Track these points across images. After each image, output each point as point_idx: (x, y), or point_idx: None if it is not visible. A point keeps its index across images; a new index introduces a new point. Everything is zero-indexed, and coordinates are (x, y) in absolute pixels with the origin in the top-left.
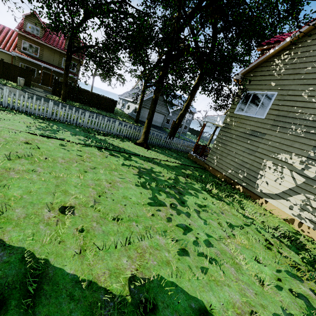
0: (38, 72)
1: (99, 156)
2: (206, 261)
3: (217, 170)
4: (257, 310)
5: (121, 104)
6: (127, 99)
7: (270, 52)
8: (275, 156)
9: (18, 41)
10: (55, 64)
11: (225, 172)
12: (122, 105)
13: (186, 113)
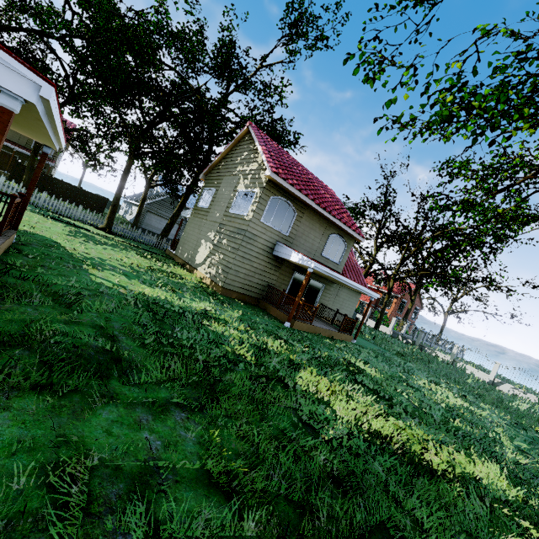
0: None
1: (41, 217)
2: (79, 244)
3: (180, 257)
4: (90, 254)
5: (124, 209)
6: (131, 201)
7: (216, 159)
8: (207, 235)
9: None
10: (21, 143)
11: (183, 257)
12: (126, 211)
13: None
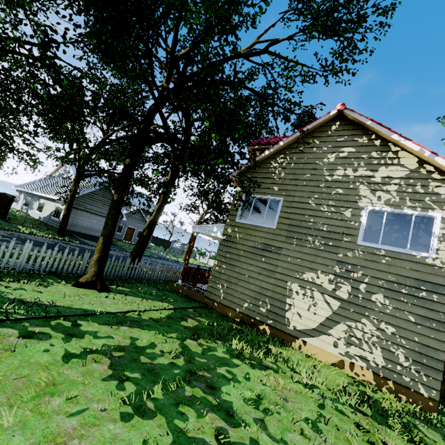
0: None
1: None
2: None
3: (226, 305)
4: None
5: (22, 202)
6: (37, 193)
7: (266, 153)
8: (300, 276)
9: None
10: None
11: (240, 306)
12: (25, 204)
13: (146, 215)
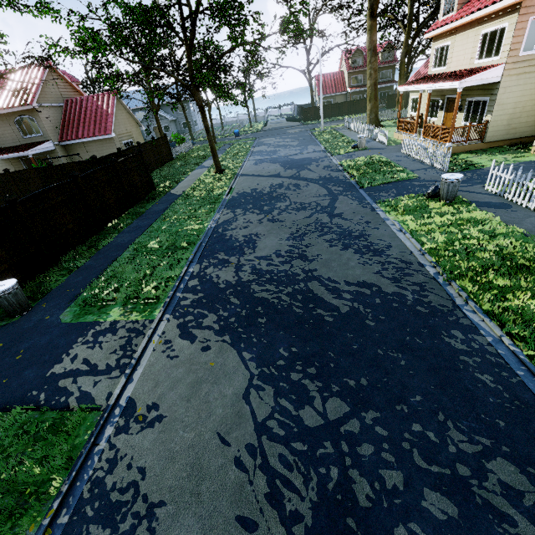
0: (362, 97)
1: None
2: None
3: None
4: None
5: None
6: None
7: None
8: None
9: (348, 80)
10: None
11: None
12: None
13: None
